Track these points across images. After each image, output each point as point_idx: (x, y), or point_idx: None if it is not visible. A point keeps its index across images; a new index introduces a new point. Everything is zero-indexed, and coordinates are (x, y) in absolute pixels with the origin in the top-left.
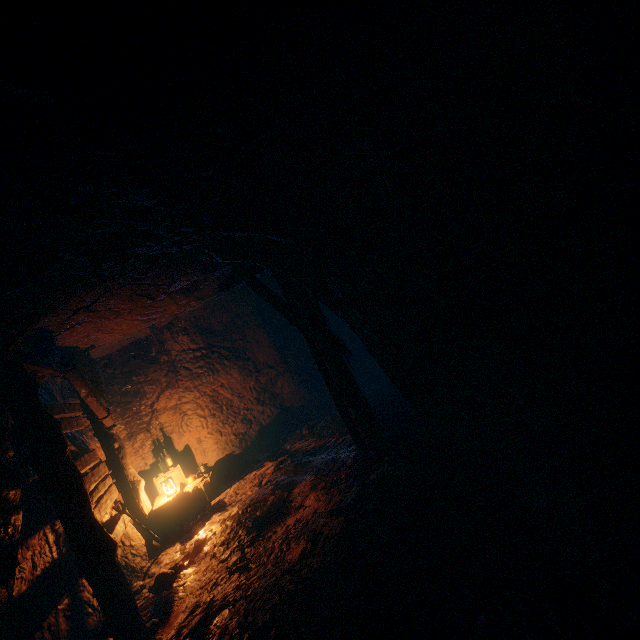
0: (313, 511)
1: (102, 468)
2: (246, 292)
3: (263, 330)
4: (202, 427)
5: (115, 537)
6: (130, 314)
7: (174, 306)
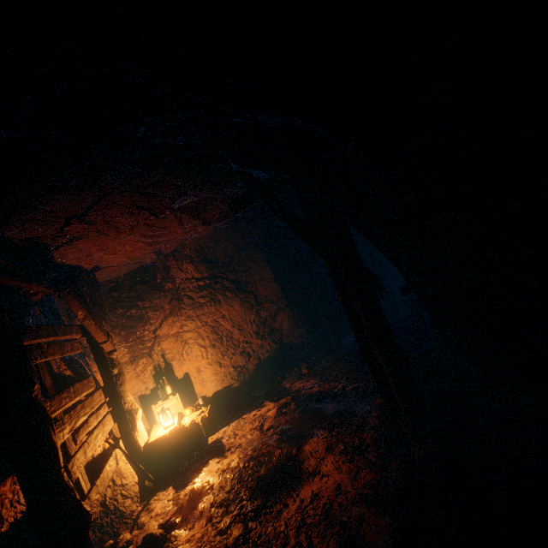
0: (335, 486)
1: (97, 397)
2: (253, 222)
3: (266, 264)
4: (202, 357)
5: (101, 482)
6: (132, 232)
7: (179, 229)
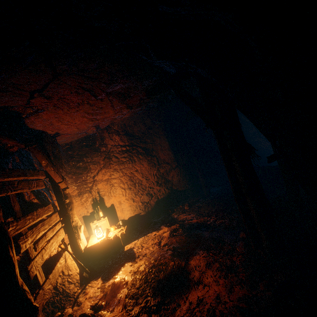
0: (215, 296)
1: (54, 217)
2: (159, 110)
3: (165, 138)
4: (122, 195)
5: (53, 276)
6: (79, 109)
7: (111, 110)
